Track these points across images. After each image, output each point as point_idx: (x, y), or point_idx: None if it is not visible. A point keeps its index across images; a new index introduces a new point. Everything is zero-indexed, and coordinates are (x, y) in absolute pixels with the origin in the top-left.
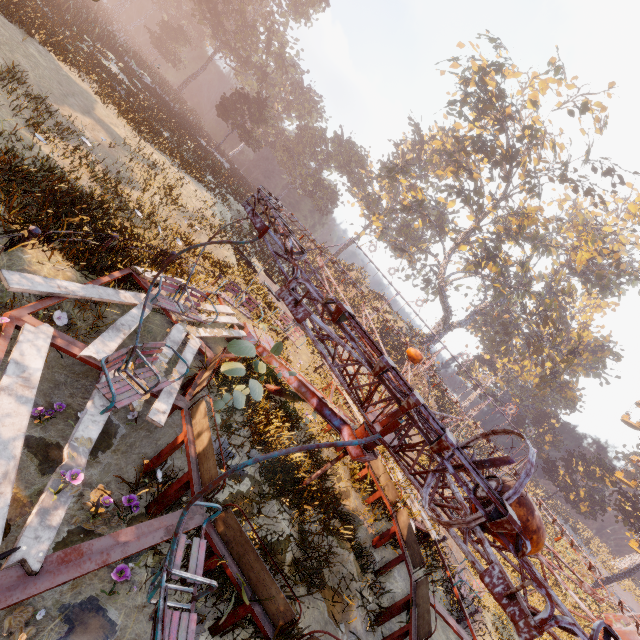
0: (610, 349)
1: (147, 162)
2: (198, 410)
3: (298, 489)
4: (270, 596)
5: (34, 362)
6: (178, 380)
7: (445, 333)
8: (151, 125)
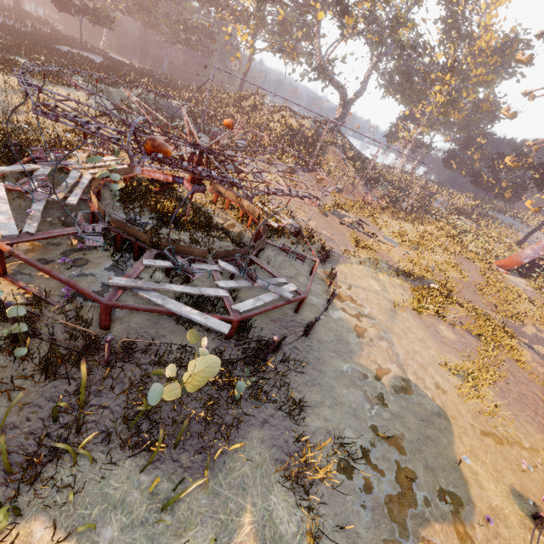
0: (518, 39)
1: (20, 92)
2: (91, 195)
3: (183, 223)
4: (141, 236)
5: (1, 193)
6: (80, 190)
7: (348, 110)
8: (5, 59)
